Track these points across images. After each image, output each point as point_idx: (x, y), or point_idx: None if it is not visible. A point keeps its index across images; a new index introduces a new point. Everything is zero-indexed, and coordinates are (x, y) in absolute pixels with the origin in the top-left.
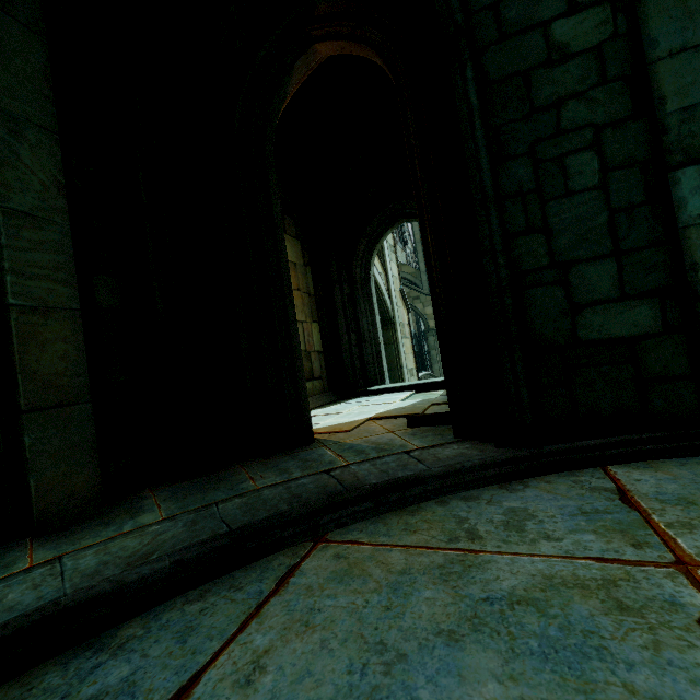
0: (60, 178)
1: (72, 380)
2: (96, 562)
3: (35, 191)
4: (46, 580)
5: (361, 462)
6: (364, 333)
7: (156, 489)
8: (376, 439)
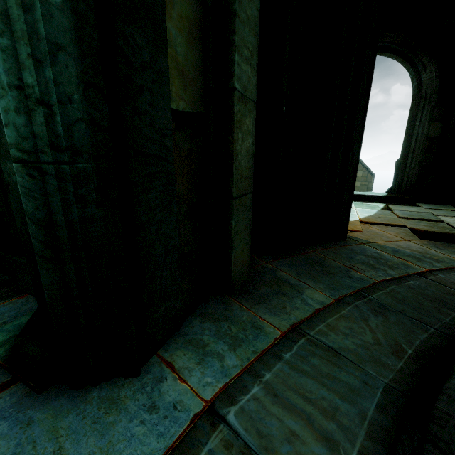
0: None
1: (248, 171)
2: (353, 344)
3: None
4: (332, 357)
5: (439, 270)
6: None
7: (269, 261)
8: (406, 246)
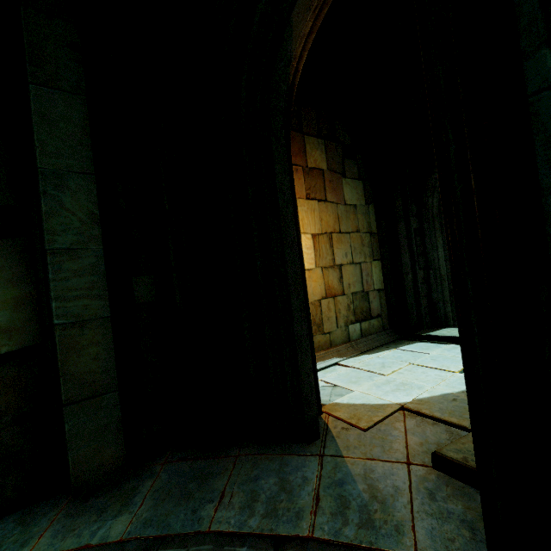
0: (95, 211)
1: (103, 374)
2: None
3: (75, 229)
4: None
5: (324, 544)
6: (434, 269)
7: (169, 461)
8: (380, 475)
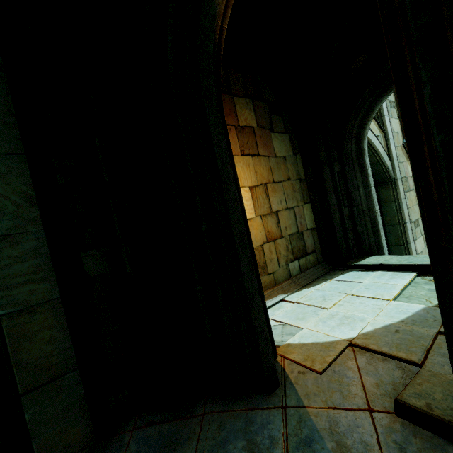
0: (31, 192)
1: (59, 356)
2: None
3: (10, 213)
4: None
5: None
6: (357, 205)
7: (137, 427)
8: (345, 428)
